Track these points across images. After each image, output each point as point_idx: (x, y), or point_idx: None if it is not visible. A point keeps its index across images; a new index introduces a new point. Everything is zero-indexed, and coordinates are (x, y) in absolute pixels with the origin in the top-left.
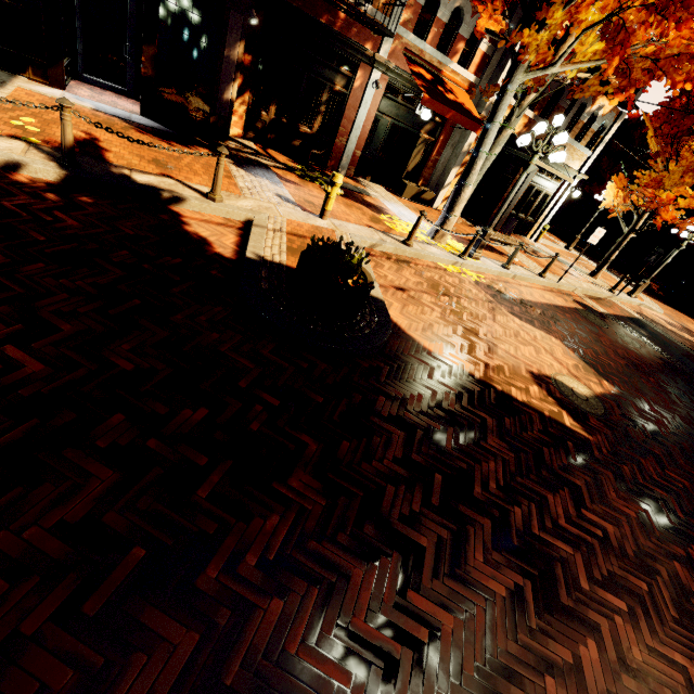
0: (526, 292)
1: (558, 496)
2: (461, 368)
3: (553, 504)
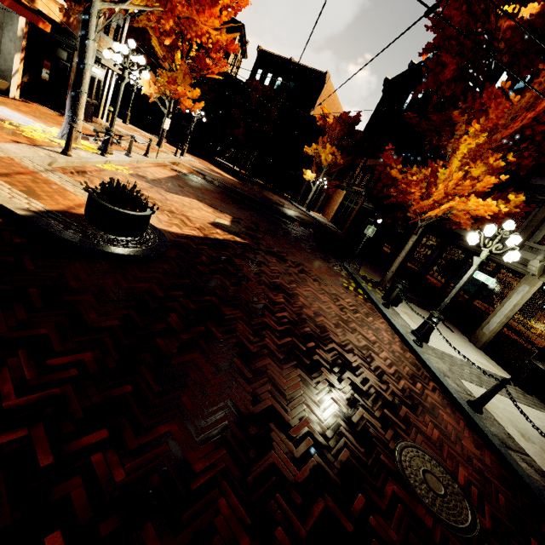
0: (153, 172)
1: (263, 267)
2: (194, 235)
3: (265, 271)
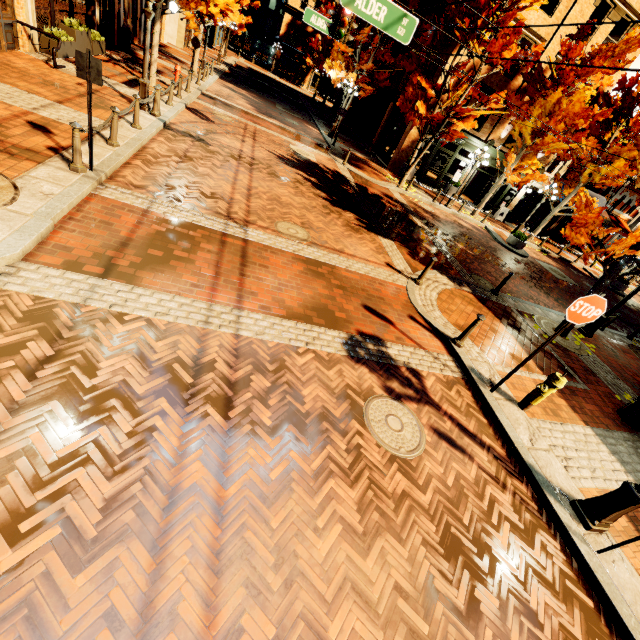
0: None
1: None
2: None
3: None
